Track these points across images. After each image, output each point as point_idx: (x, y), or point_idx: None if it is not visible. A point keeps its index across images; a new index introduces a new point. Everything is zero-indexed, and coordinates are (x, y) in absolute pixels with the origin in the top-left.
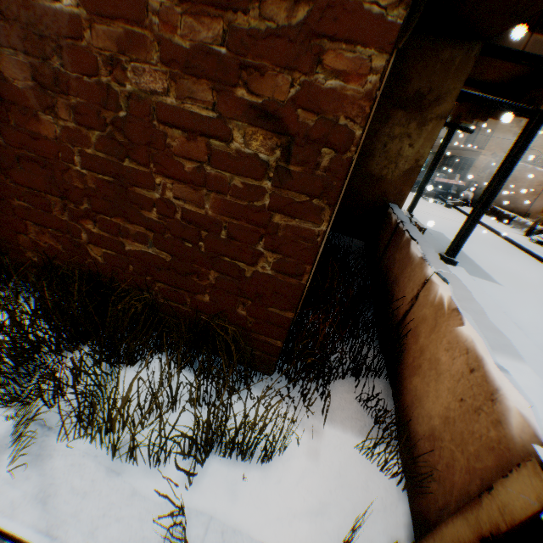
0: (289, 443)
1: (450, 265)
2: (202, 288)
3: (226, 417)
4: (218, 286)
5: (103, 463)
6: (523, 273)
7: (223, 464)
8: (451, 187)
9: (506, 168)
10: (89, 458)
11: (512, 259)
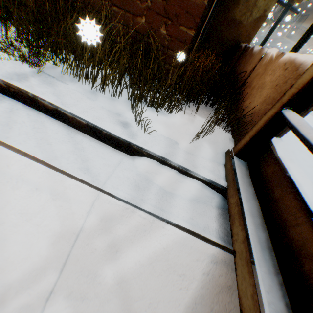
0: (179, 114)
1: None
2: (141, 11)
3: (153, 79)
4: (152, 9)
5: (85, 95)
6: None
7: (147, 110)
8: None
9: None
10: (77, 92)
11: None
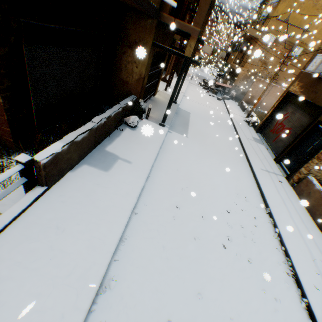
0: None
1: (162, 126)
2: None
3: None
4: None
5: None
6: (213, 134)
7: None
8: (226, 88)
9: (177, 82)
10: None
11: (218, 128)
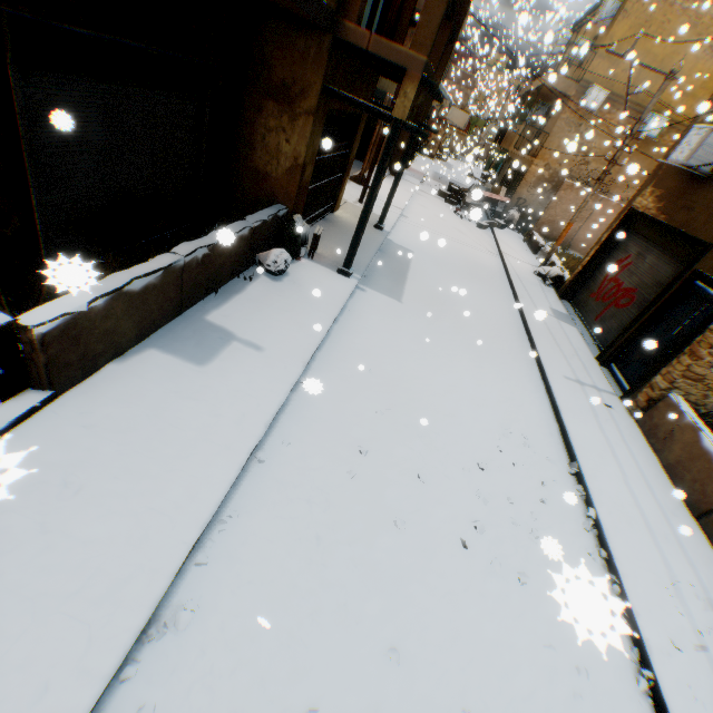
0: None
1: (344, 276)
2: None
3: None
4: None
5: None
6: (461, 299)
7: None
8: (498, 203)
9: (377, 176)
10: None
11: (475, 286)
